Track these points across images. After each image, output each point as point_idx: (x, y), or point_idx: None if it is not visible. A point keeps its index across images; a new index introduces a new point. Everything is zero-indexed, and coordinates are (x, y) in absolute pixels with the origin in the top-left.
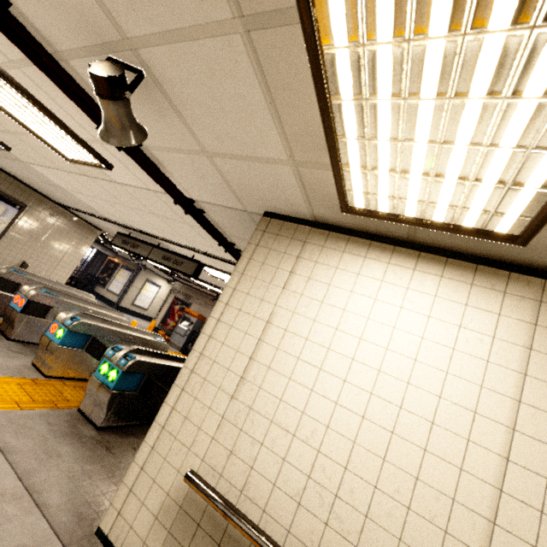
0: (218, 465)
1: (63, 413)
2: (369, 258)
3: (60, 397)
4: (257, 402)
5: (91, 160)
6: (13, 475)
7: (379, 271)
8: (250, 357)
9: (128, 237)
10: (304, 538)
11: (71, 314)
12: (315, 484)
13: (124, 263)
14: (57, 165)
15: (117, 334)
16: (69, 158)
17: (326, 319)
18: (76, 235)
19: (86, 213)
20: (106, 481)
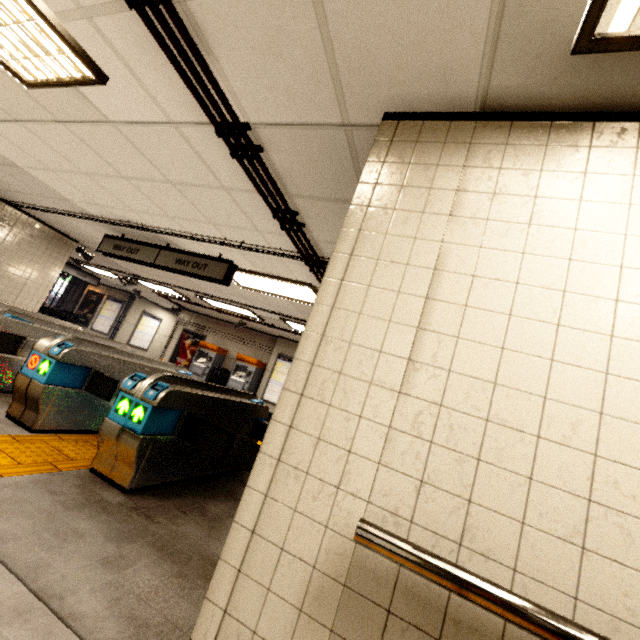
0: (401, 506)
1: (69, 476)
2: (598, 147)
3: (58, 455)
4: (450, 393)
5: (69, 68)
6: (8, 576)
7: (623, 162)
8: (418, 327)
9: (122, 239)
10: (612, 606)
11: (57, 339)
12: (606, 510)
13: (110, 293)
14: (6, 109)
15: (128, 366)
16: (28, 78)
17: (544, 247)
18: (42, 249)
19: (55, 211)
20: (159, 563)
